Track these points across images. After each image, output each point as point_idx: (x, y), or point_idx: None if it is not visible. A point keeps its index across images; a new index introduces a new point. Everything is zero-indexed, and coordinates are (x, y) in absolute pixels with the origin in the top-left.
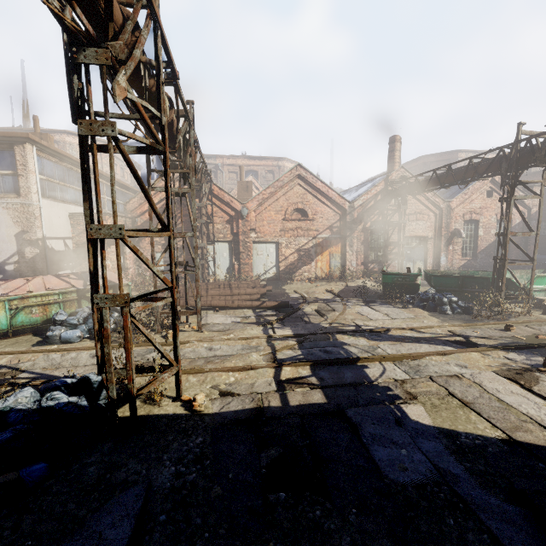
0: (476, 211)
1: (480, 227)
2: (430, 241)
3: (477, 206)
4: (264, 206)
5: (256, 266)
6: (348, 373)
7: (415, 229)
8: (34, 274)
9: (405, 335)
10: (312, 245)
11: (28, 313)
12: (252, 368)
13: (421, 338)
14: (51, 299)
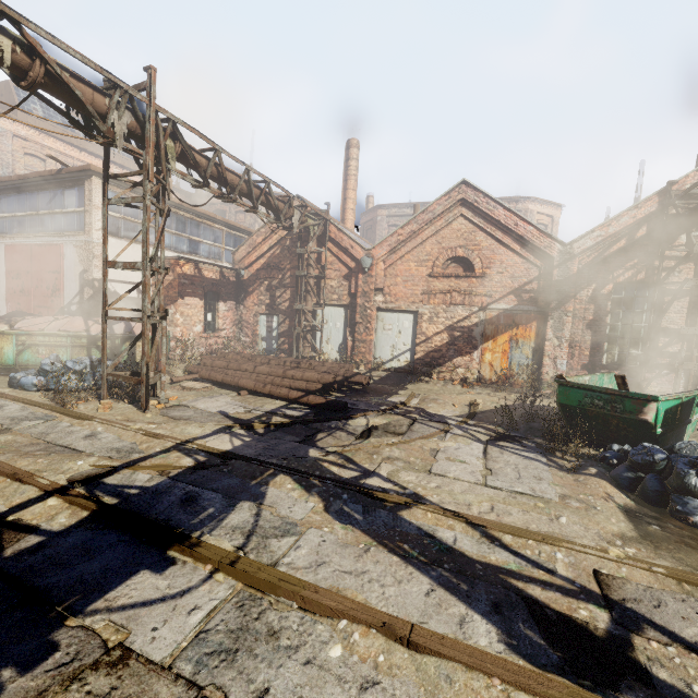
0: None
1: None
2: None
3: None
4: (399, 253)
5: (380, 347)
6: (100, 562)
7: None
8: (88, 317)
9: (433, 533)
10: (477, 321)
11: (35, 352)
12: (21, 478)
13: (462, 558)
14: (60, 341)
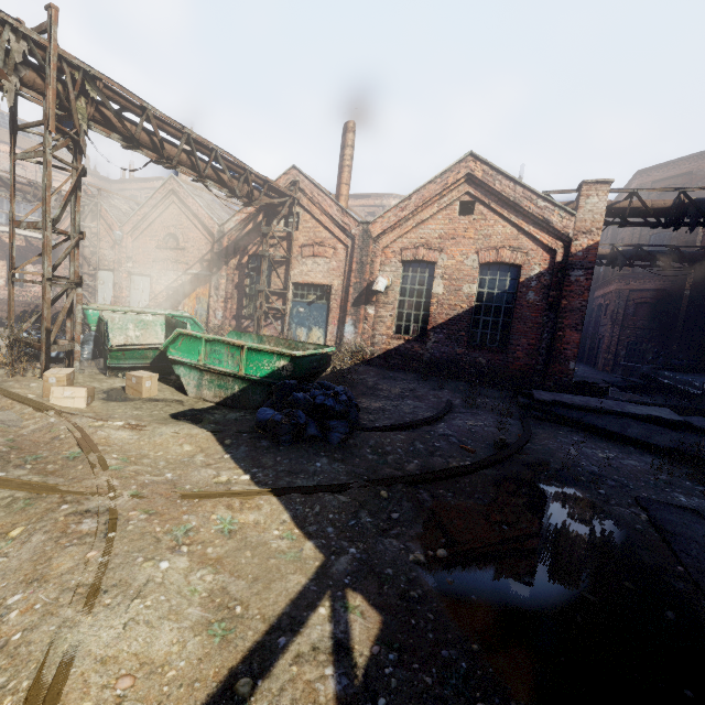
0: (431, 243)
1: (438, 276)
2: (335, 295)
3: (433, 234)
4: (140, 229)
5: (133, 303)
6: None
7: (311, 272)
8: None
9: None
10: (181, 283)
11: None
12: None
13: None
14: None
